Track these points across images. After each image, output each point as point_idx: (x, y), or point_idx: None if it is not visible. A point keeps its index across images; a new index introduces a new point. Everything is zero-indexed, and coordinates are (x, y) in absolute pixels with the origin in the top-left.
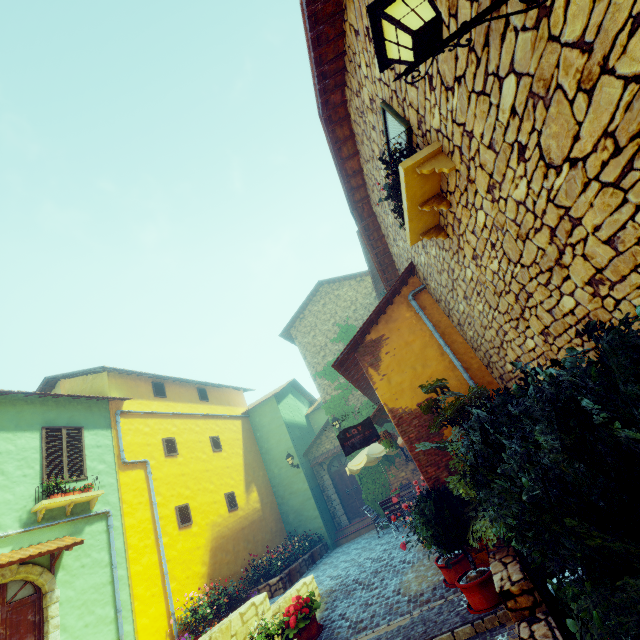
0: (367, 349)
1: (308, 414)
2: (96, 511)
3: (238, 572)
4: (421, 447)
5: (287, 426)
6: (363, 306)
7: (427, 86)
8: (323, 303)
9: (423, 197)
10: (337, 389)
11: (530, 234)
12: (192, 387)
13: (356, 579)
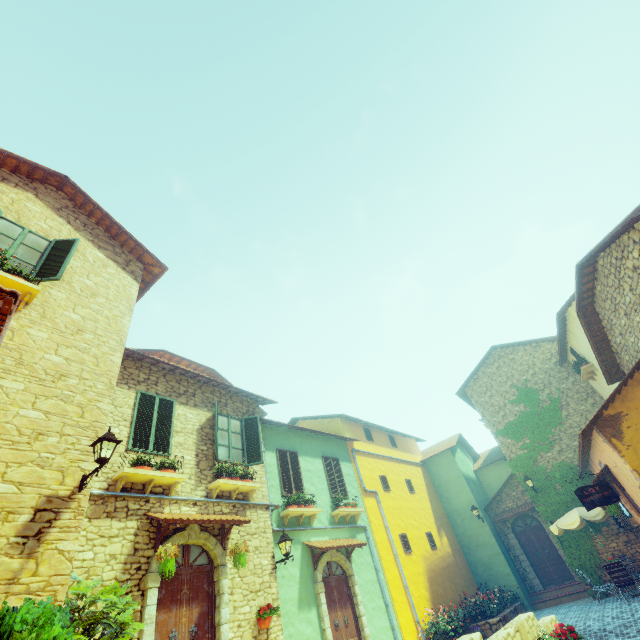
0: (606, 422)
1: (475, 469)
2: (360, 524)
3: (449, 606)
4: None
5: (465, 479)
6: (542, 370)
7: None
8: (497, 366)
9: None
10: (523, 449)
11: None
12: (385, 434)
13: (602, 628)
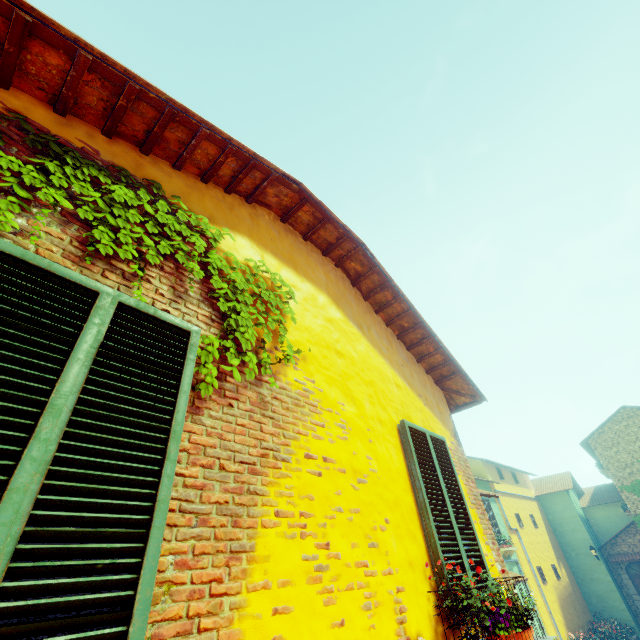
0: None
1: (582, 506)
2: (514, 559)
3: (576, 630)
4: None
5: (581, 519)
6: None
7: None
8: (625, 424)
9: None
10: None
11: None
12: (508, 471)
13: None
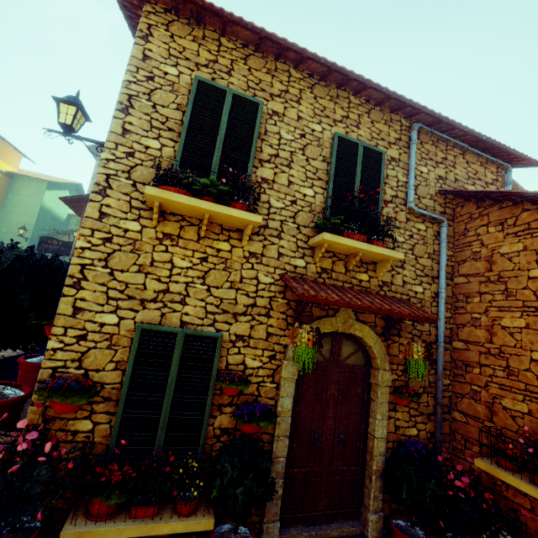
0: None
1: (73, 215)
2: None
3: None
4: None
5: (41, 209)
6: None
7: None
8: None
9: None
10: None
11: None
12: None
13: None
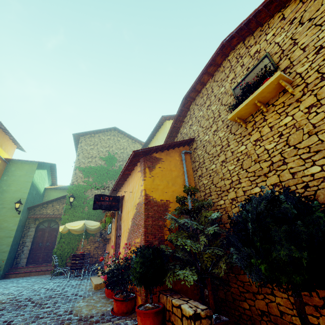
0: (151, 159)
1: (47, 188)
2: None
3: None
4: (169, 216)
5: (32, 185)
6: (127, 153)
7: (314, 51)
8: (109, 138)
9: (261, 98)
10: (85, 182)
11: (320, 132)
12: None
13: (30, 298)
